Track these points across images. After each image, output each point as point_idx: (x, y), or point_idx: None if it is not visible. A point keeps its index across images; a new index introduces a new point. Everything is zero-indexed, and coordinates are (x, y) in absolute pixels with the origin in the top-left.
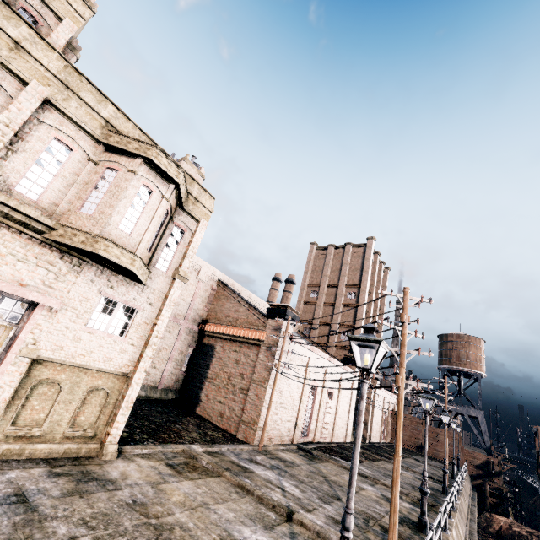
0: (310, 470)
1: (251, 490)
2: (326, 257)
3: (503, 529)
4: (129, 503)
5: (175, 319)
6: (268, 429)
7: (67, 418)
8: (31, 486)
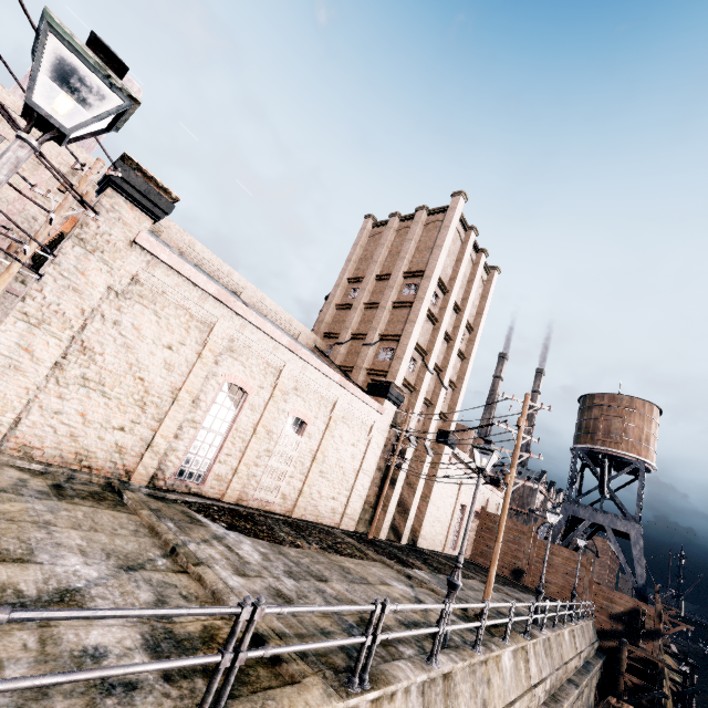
0: None
1: None
2: (384, 234)
3: None
4: None
5: None
6: (7, 420)
7: None
8: None
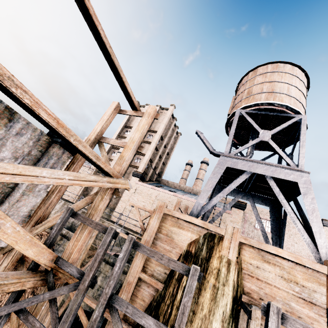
0: None
1: None
2: None
3: None
4: None
5: None
6: None
7: None
8: None
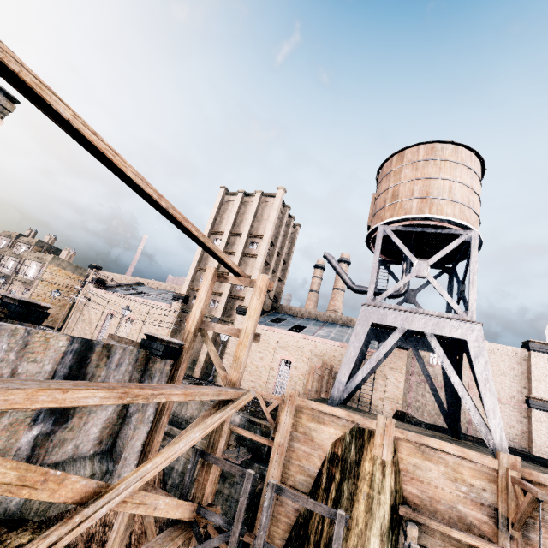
0: None
1: None
2: None
3: None
4: None
5: None
6: (72, 330)
7: None
8: None
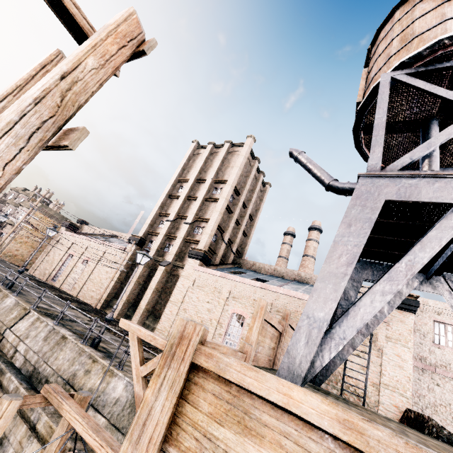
0: None
1: None
2: None
3: None
4: None
5: None
6: (35, 269)
7: None
8: None
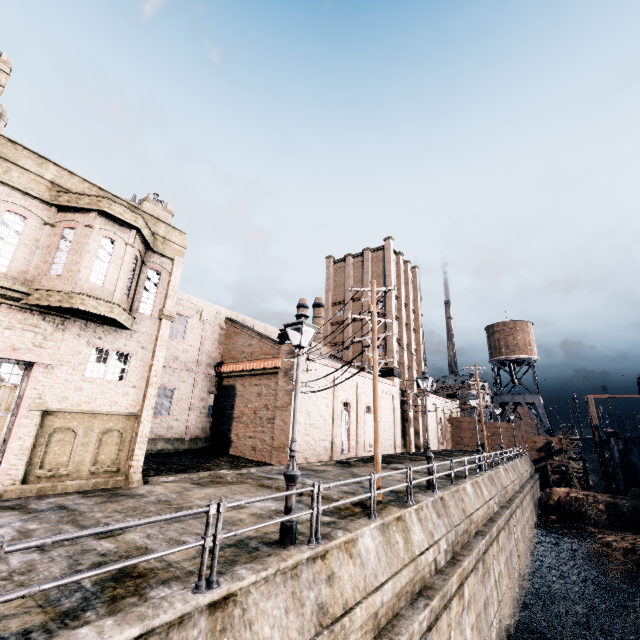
0: (340, 472)
1: (270, 485)
2: (346, 270)
3: (561, 498)
4: (155, 501)
5: (186, 367)
6: (301, 450)
7: (89, 458)
8: (69, 503)
